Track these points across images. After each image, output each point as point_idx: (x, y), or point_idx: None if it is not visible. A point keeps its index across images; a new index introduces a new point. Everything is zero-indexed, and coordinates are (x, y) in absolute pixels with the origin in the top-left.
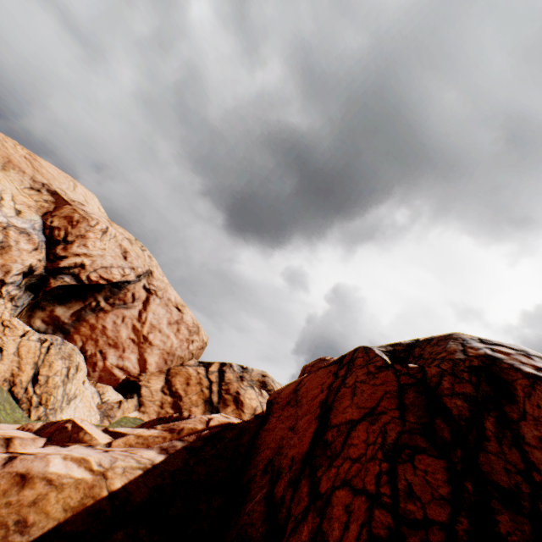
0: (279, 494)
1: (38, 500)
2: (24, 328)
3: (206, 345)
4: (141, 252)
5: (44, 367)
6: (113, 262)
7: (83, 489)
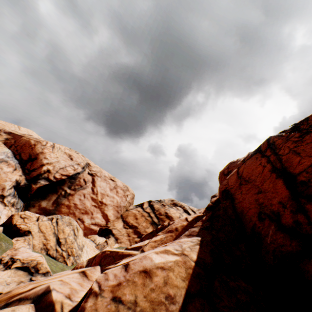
0: (289, 222)
1: (166, 280)
2: (35, 215)
3: (134, 195)
4: (77, 154)
5: (60, 233)
6: (65, 164)
7: (182, 266)
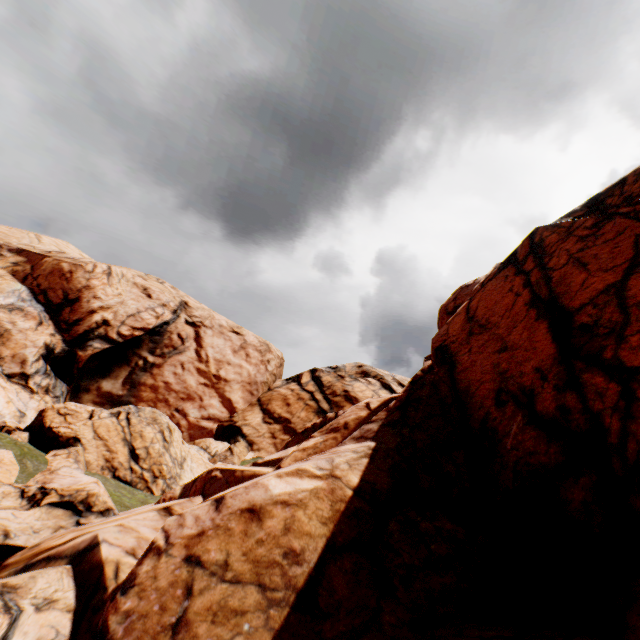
0: (550, 409)
1: (288, 525)
2: (86, 409)
3: (283, 360)
4: (161, 286)
5: (135, 440)
6: (138, 307)
7: (325, 497)
